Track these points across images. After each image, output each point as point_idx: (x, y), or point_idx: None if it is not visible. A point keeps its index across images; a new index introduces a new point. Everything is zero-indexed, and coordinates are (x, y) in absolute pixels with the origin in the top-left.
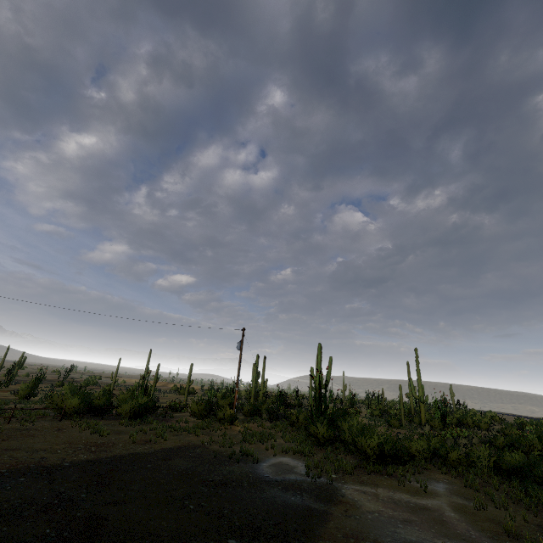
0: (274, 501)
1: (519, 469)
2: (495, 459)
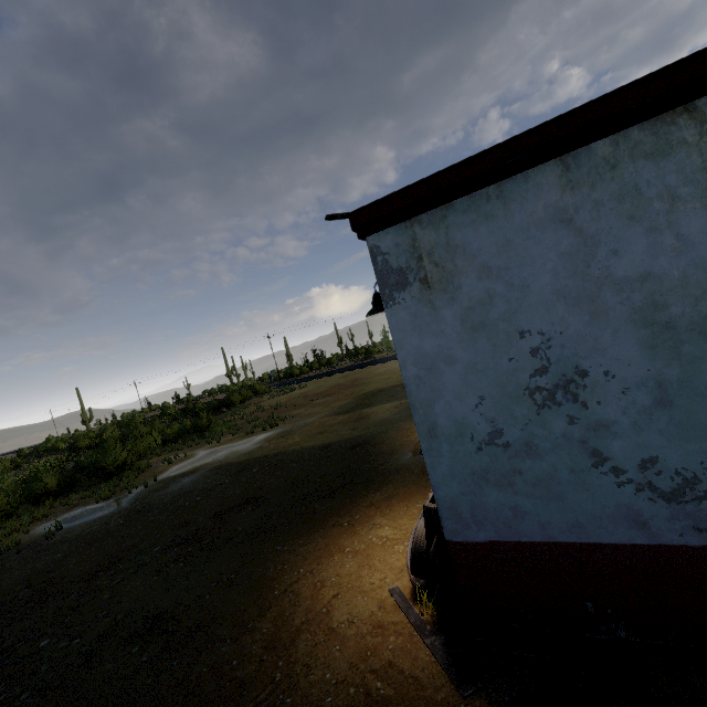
0: (190, 483)
1: (179, 434)
2: (161, 437)
